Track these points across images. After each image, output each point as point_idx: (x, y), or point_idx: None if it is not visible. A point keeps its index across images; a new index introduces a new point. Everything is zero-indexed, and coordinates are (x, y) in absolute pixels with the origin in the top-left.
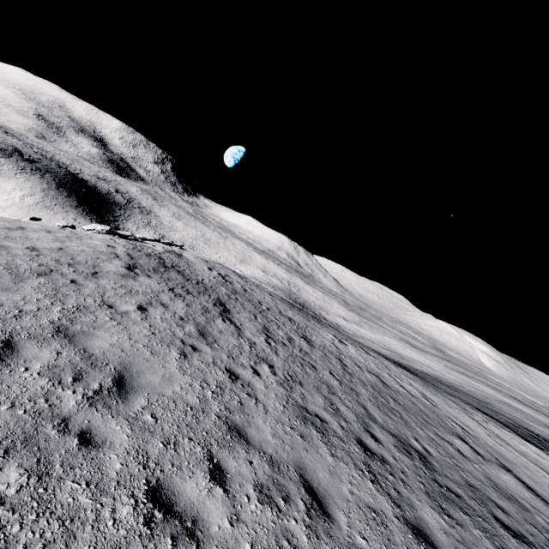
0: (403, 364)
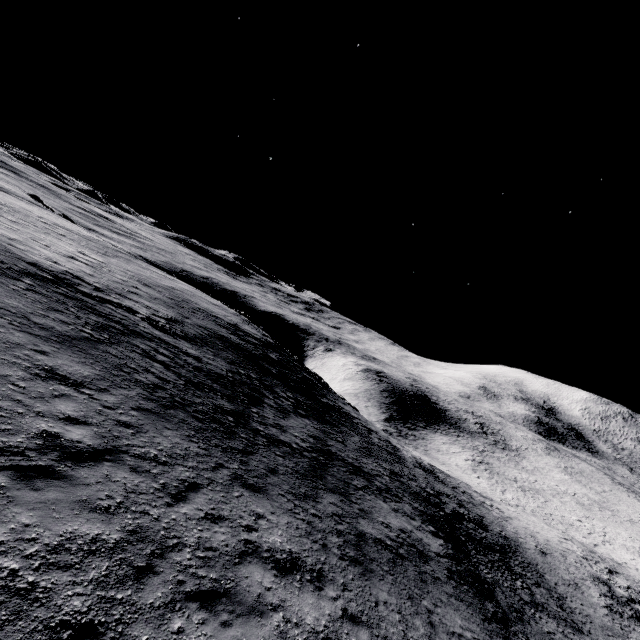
0: (348, 611)
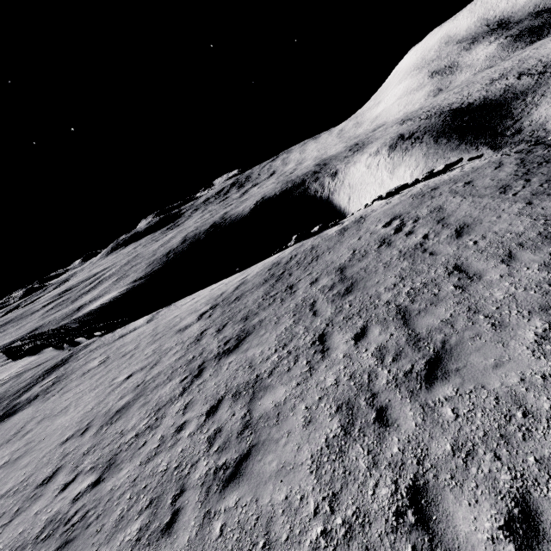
0: None
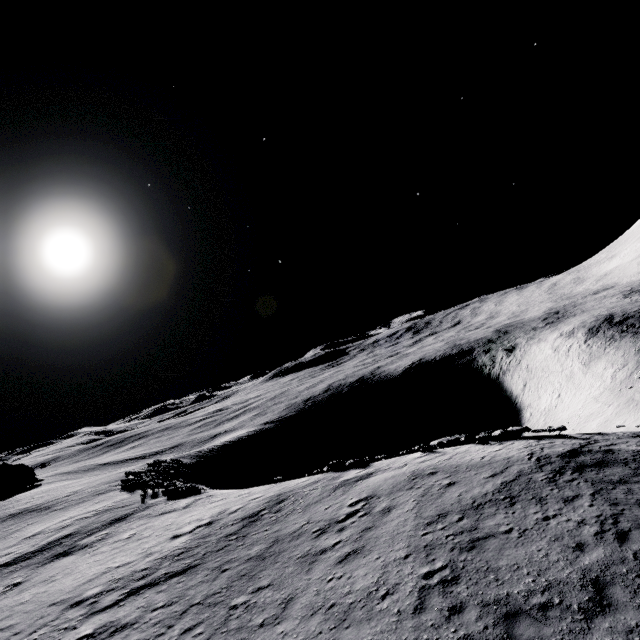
0: None
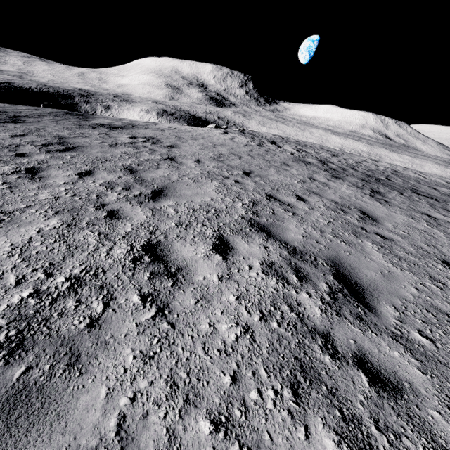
0: None
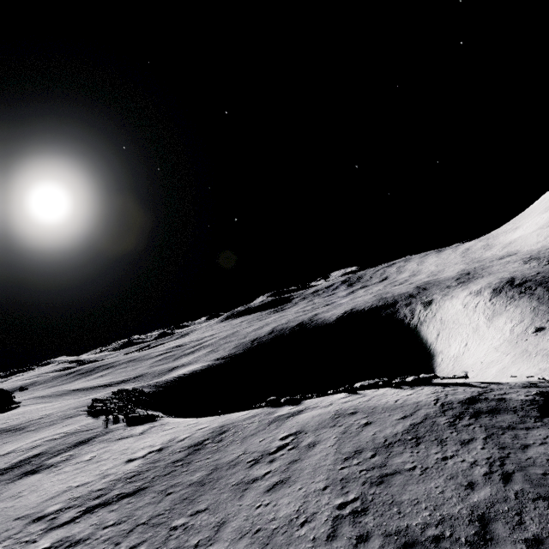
0: None
